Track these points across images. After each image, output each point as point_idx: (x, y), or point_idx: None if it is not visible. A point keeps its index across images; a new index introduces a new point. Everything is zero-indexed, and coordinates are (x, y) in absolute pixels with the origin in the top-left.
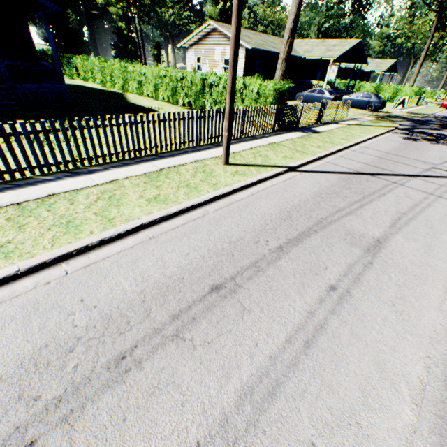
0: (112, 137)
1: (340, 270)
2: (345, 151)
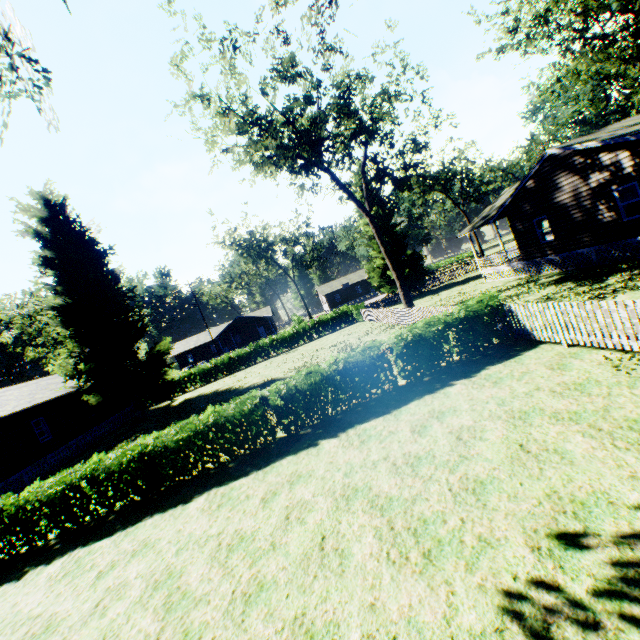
0: None
1: None
2: None
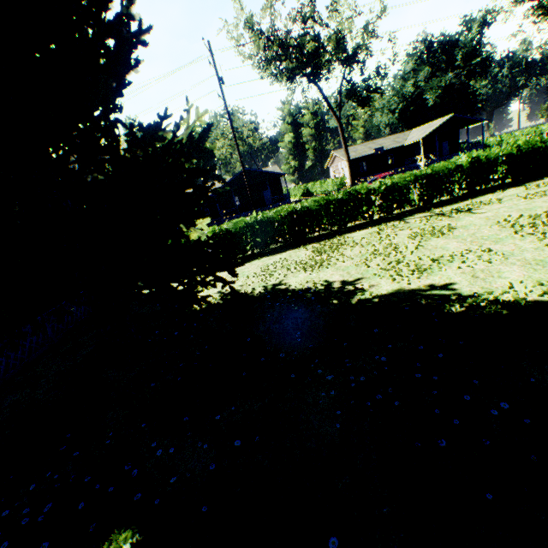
0: None
1: None
2: None
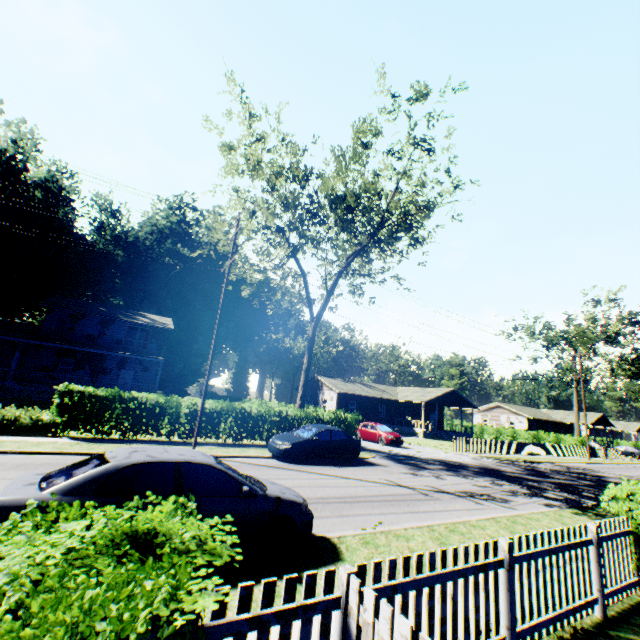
0: (553, 449)
1: (639, 470)
2: (629, 464)
